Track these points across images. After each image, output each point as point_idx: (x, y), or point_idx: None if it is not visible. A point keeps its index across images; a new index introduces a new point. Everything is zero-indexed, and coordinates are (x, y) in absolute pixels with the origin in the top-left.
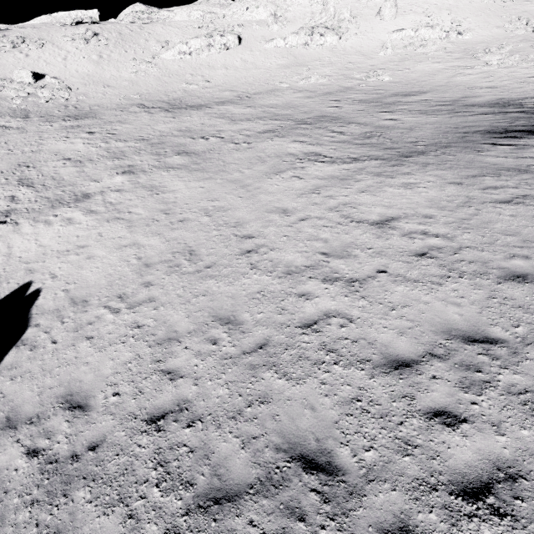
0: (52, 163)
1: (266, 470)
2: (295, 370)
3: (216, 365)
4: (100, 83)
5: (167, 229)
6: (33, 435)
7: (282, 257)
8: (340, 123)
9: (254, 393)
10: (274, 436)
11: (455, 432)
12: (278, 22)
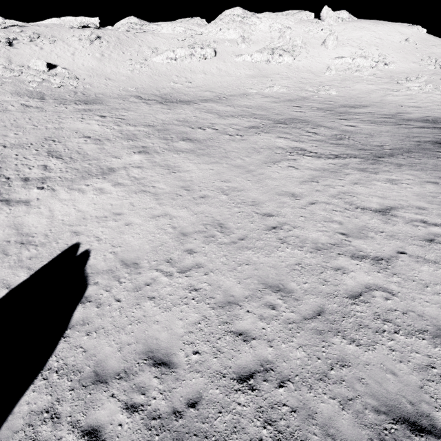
0: (74, 139)
1: (375, 431)
2: (361, 337)
3: (283, 328)
4: (102, 76)
5: (191, 203)
6: (126, 390)
7: (306, 234)
8: (311, 125)
9: (330, 357)
10: (369, 399)
11: None
12: (245, 42)
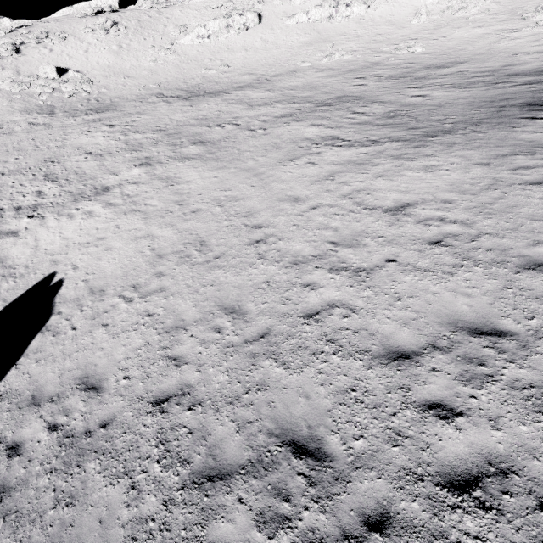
0: (74, 157)
1: (258, 453)
2: (294, 360)
3: (219, 352)
4: (120, 74)
5: (180, 220)
6: (54, 412)
7: (290, 247)
8: (363, 102)
9: (252, 380)
10: (268, 422)
11: (448, 425)
12: None
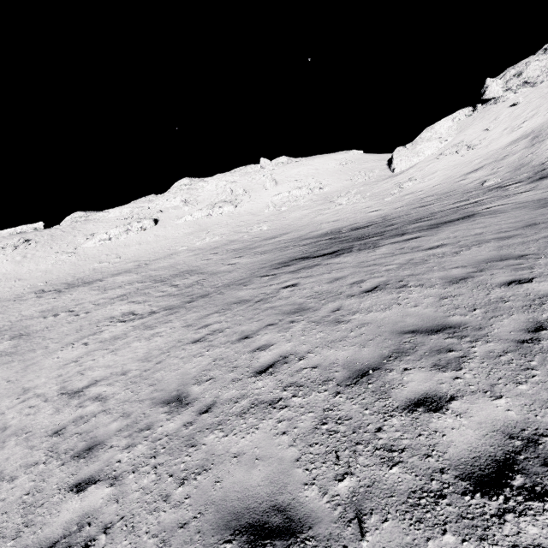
0: None
1: None
2: None
3: None
4: (13, 278)
5: None
6: None
7: None
8: (189, 275)
9: None
10: None
11: None
12: (189, 204)
